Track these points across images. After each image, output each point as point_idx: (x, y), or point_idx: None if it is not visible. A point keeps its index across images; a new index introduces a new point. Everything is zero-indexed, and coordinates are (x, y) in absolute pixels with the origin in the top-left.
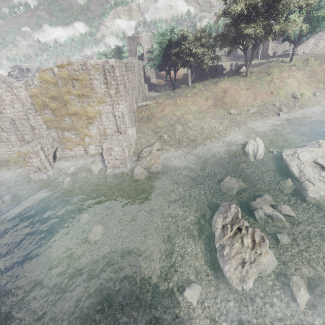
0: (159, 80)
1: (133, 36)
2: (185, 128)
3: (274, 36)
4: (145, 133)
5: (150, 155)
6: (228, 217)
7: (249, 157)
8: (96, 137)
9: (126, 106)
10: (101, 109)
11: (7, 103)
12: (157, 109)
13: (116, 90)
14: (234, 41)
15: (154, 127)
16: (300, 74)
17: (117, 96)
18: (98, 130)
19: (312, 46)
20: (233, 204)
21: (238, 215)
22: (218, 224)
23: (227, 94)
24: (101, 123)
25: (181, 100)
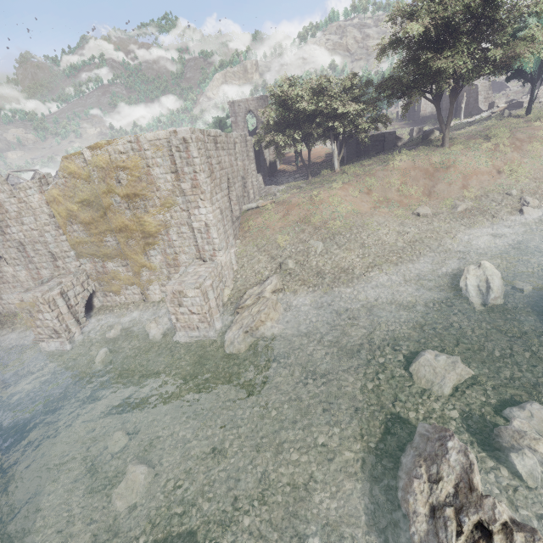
0: (284, 166)
1: (239, 101)
2: (328, 247)
3: (494, 69)
4: (253, 259)
5: (258, 302)
6: (443, 478)
7: (471, 303)
8: (161, 269)
9: (212, 211)
10: (169, 219)
11: (13, 217)
12: (276, 213)
13: (193, 183)
14: (415, 87)
15: (270, 247)
16: None
17: (195, 193)
18: (165, 257)
19: None
20: (454, 439)
21: (472, 477)
22: (417, 501)
23: (409, 180)
24: (169, 244)
25: (320, 195)
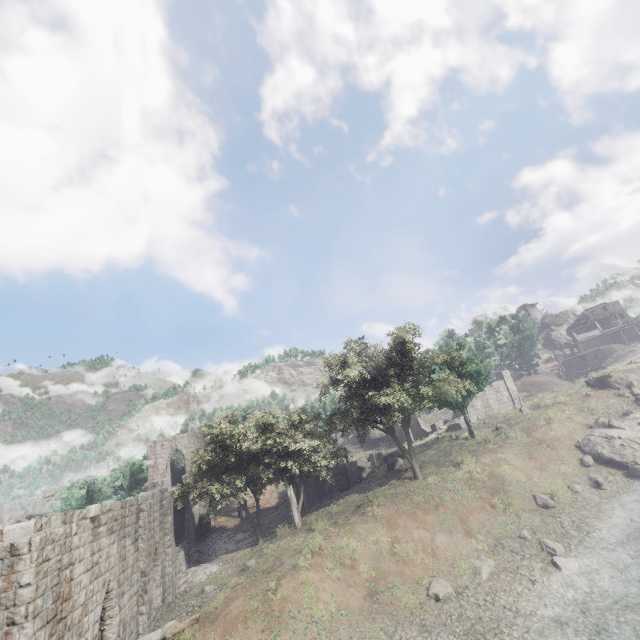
0: (222, 519)
1: (164, 439)
2: None
3: (430, 402)
4: None
5: None
6: None
7: None
8: None
9: None
10: None
11: None
12: None
13: None
14: (366, 419)
15: None
16: (512, 455)
17: None
18: None
19: (483, 409)
20: None
21: None
22: None
23: (399, 532)
24: None
25: (280, 586)
